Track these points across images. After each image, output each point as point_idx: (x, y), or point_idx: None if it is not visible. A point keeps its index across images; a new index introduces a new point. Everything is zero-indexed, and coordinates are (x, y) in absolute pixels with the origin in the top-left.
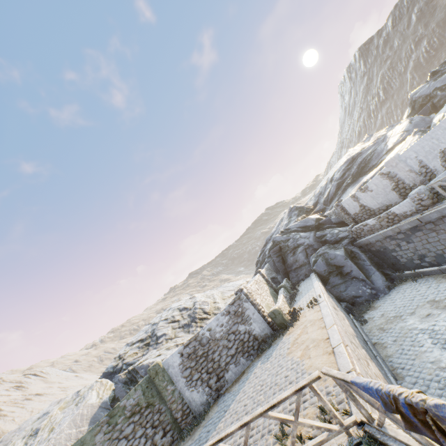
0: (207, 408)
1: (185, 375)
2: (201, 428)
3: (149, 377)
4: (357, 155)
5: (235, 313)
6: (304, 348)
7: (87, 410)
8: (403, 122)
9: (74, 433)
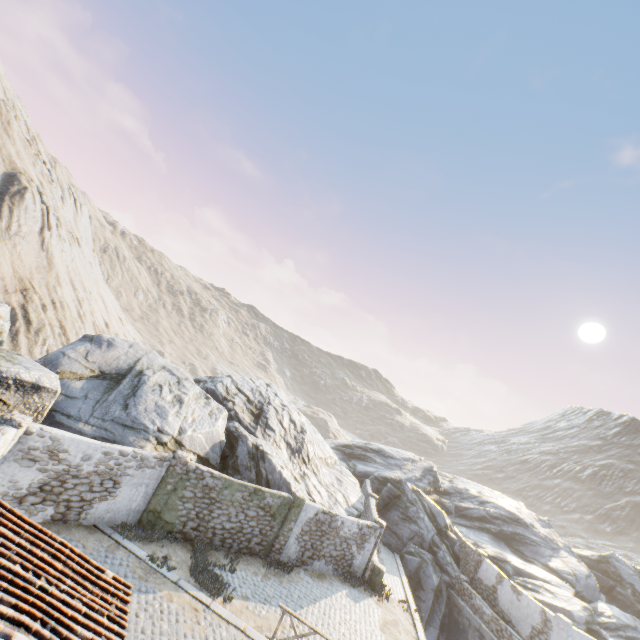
0: (293, 568)
1: (304, 528)
2: (288, 581)
3: (292, 500)
4: (524, 522)
5: (363, 535)
6: None
7: (216, 435)
8: (582, 567)
9: (203, 443)
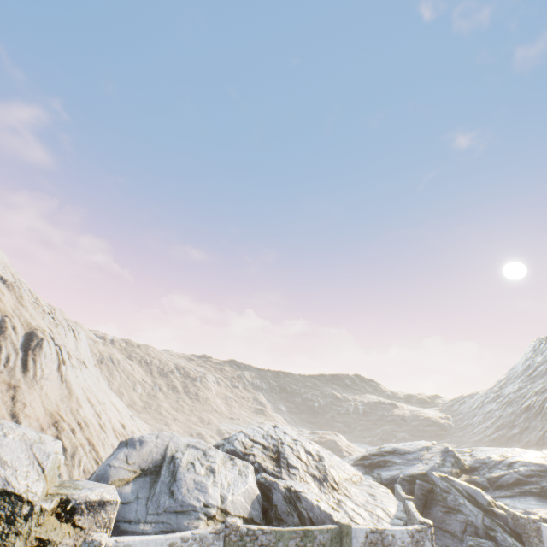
0: None
1: None
2: None
3: (339, 530)
4: None
5: (417, 542)
6: None
7: (251, 491)
8: None
9: (244, 504)
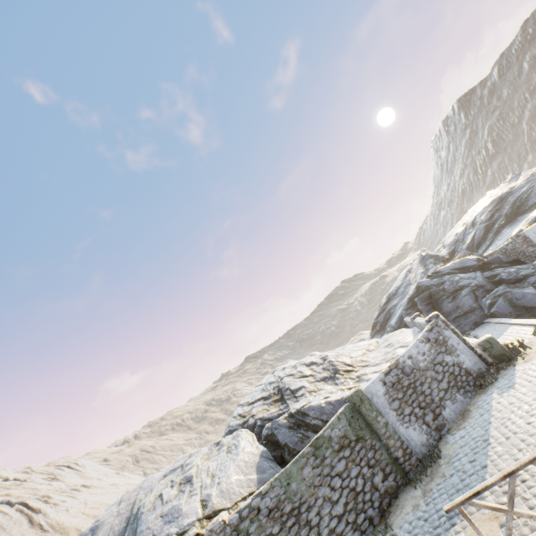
0: (436, 447)
1: (394, 407)
2: (447, 464)
3: (351, 405)
4: (506, 194)
5: (436, 342)
6: None
7: (248, 457)
8: None
9: (243, 480)
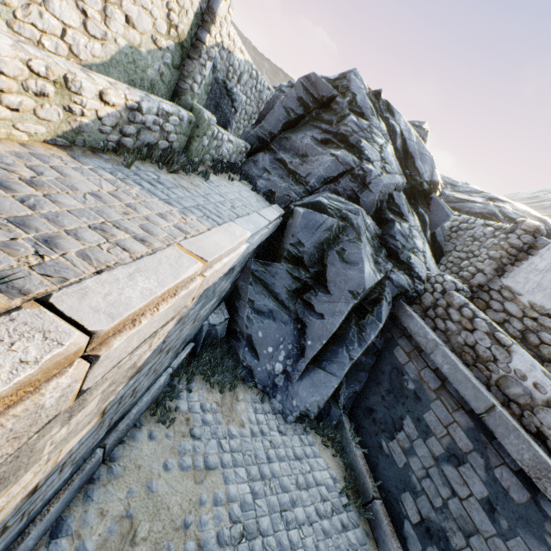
0: None
1: None
2: None
3: None
4: None
5: None
6: None
7: None
8: None
9: None
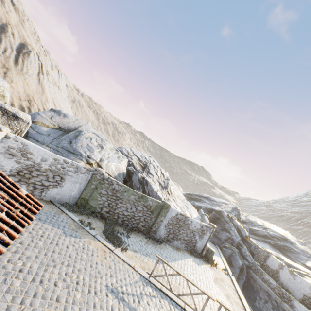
0: (162, 242)
1: (169, 221)
2: (159, 248)
3: (163, 205)
4: (290, 241)
5: (202, 230)
6: (226, 292)
7: (121, 168)
8: None
9: (113, 170)
